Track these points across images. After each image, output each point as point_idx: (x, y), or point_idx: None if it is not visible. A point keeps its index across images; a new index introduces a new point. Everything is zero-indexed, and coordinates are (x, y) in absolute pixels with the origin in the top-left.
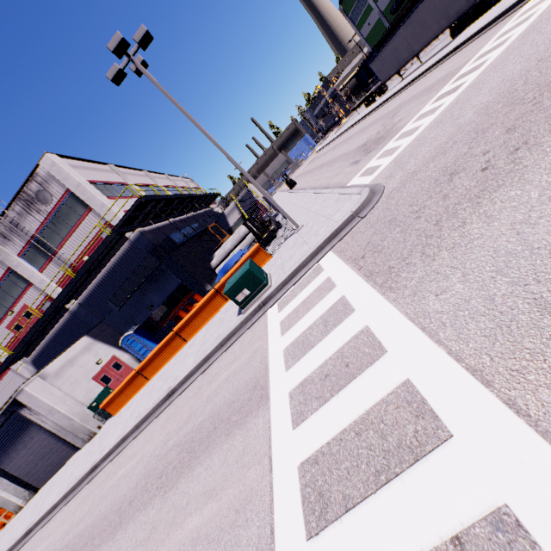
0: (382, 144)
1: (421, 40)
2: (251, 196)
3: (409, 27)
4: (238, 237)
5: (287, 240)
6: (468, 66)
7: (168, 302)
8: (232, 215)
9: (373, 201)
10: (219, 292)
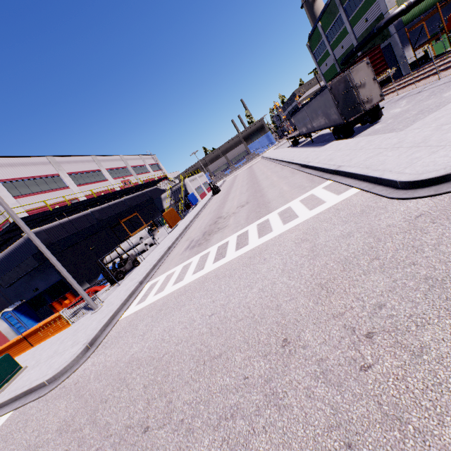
0: (193, 251)
1: (317, 123)
2: (186, 189)
3: (309, 110)
4: (128, 245)
5: (87, 315)
6: (256, 225)
7: (51, 289)
8: (167, 200)
9: (59, 380)
10: (27, 338)
